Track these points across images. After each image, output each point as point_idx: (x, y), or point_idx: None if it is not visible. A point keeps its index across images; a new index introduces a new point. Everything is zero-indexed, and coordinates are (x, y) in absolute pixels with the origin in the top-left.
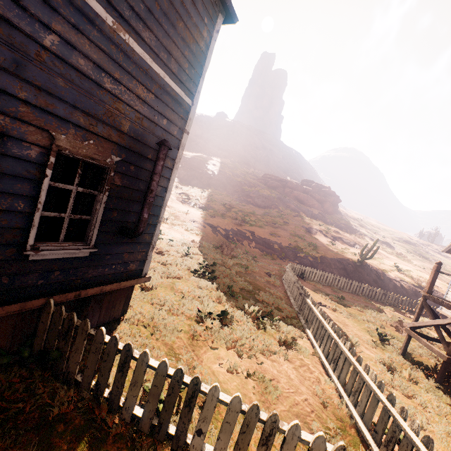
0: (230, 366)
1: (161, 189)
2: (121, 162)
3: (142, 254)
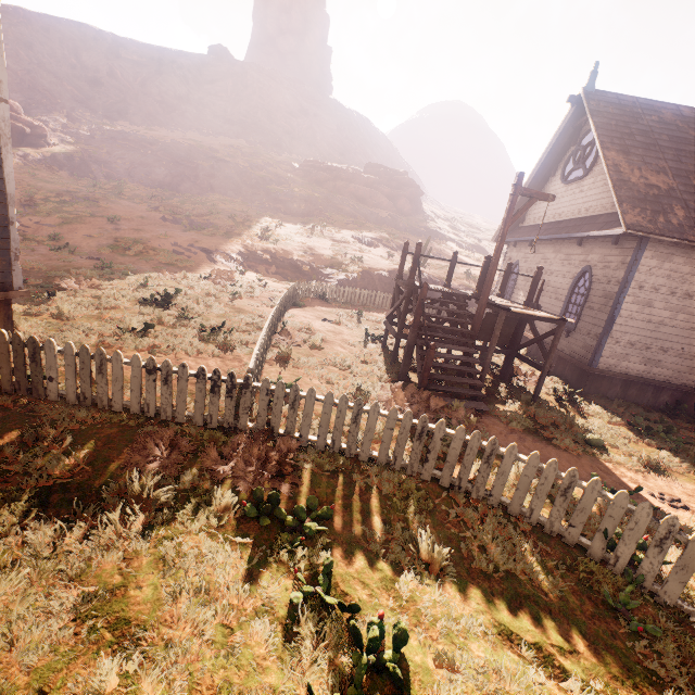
0: None
1: None
2: None
3: (3, 264)
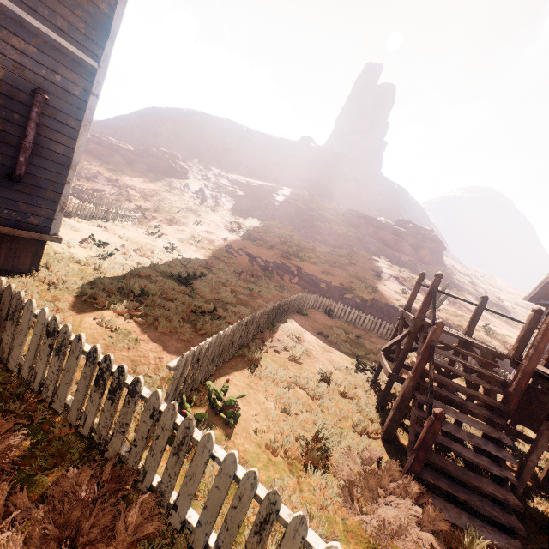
0: (102, 320)
1: (65, 149)
2: (0, 107)
3: (48, 212)
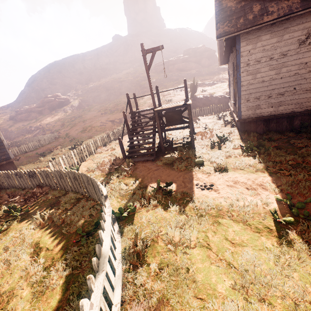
0: None
1: None
2: None
3: (5, 152)
